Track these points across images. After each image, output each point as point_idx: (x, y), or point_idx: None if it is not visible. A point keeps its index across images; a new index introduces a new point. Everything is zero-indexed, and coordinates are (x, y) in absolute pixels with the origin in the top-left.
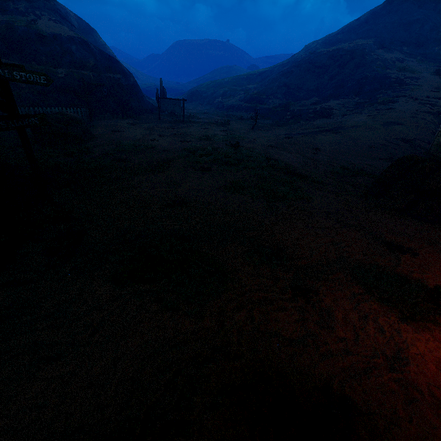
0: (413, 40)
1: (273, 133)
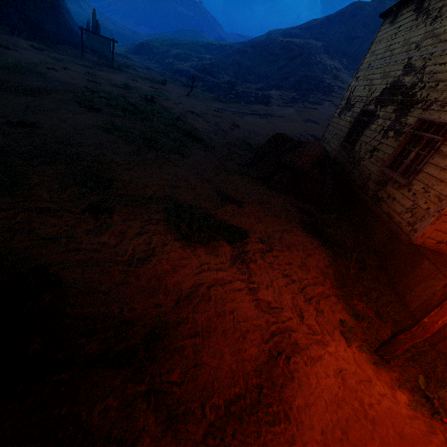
0: (352, 55)
1: (207, 104)
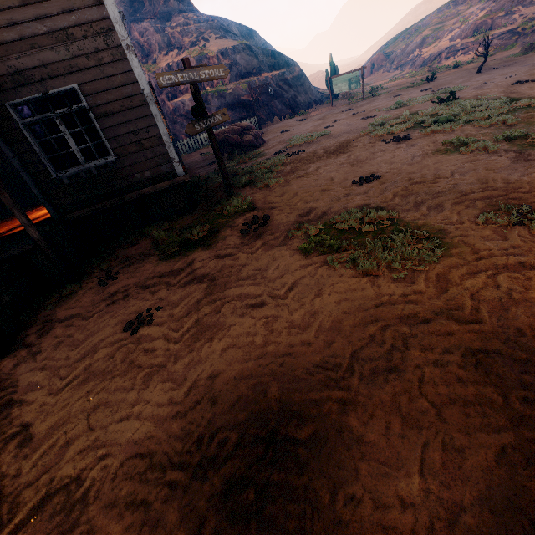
0: None
1: (522, 64)
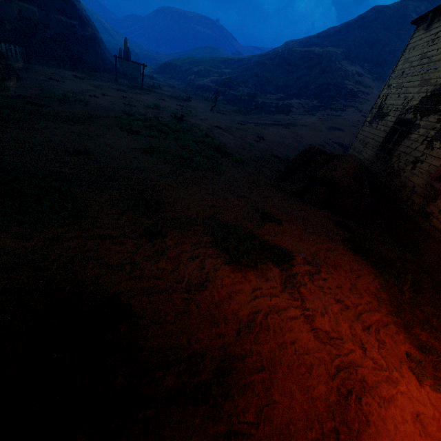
0: (374, 59)
1: (230, 118)
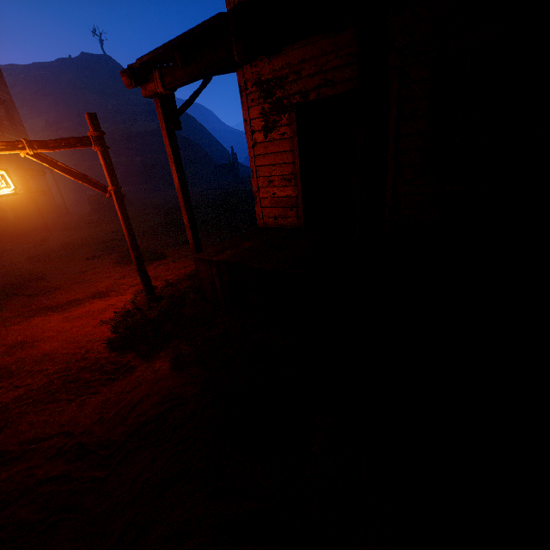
0: None
1: None
